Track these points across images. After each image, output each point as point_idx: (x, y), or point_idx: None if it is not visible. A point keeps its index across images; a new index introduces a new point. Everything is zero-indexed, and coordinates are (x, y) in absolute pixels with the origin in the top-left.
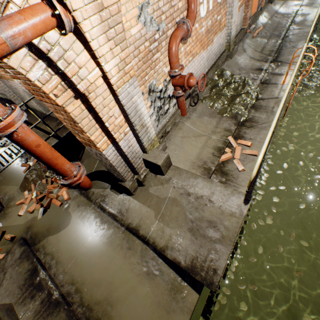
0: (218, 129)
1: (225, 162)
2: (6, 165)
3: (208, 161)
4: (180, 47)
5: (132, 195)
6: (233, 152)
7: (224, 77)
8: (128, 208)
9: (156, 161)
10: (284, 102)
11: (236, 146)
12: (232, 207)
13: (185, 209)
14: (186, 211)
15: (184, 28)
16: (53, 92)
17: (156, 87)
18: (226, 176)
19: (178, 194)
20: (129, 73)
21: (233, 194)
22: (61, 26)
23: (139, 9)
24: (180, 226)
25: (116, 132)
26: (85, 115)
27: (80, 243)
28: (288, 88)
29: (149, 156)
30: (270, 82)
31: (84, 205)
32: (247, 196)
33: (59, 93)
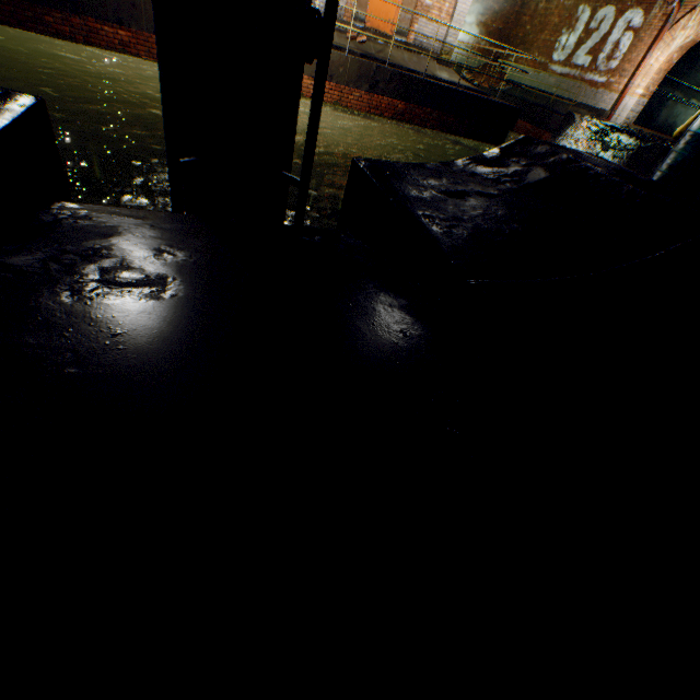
0: None
1: None
2: None
3: None
4: None
5: None
6: None
7: None
8: None
9: None
10: None
11: None
12: None
13: None
14: None
15: None
16: None
17: None
18: None
19: None
20: None
21: None
22: None
23: None
24: None
25: None
26: None
27: None
28: None
29: None
30: None
31: None
32: None
33: None
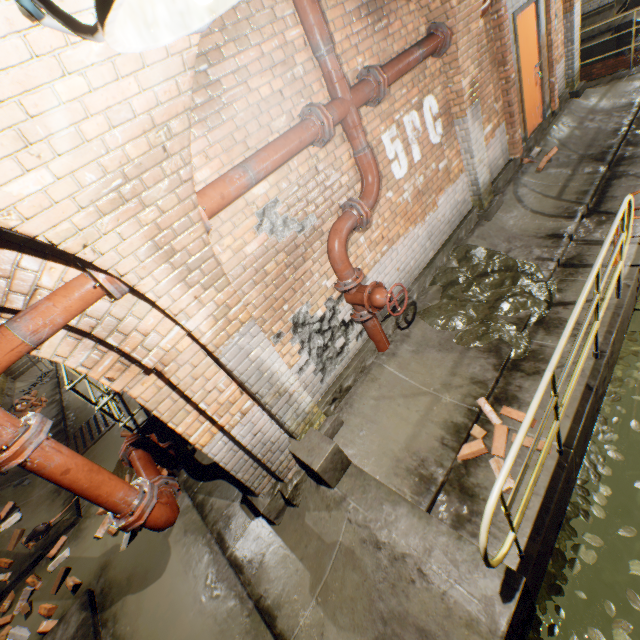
0: (456, 379)
1: (470, 463)
2: (103, 431)
3: (430, 458)
4: (356, 239)
5: (275, 523)
6: (490, 436)
7: (472, 262)
8: (264, 554)
9: (310, 461)
10: (618, 309)
11: (495, 423)
12: (470, 603)
13: (370, 583)
14: (372, 589)
15: (353, 213)
16: (107, 375)
17: (310, 316)
18: (471, 501)
19: (358, 539)
20: (239, 318)
21: (475, 562)
22: (111, 293)
23: (259, 215)
24: (358, 628)
25: (223, 414)
26: (165, 395)
27: (171, 624)
28: (575, 313)
29: (300, 447)
30: (582, 261)
31: (195, 532)
32: (509, 574)
33: (116, 374)
